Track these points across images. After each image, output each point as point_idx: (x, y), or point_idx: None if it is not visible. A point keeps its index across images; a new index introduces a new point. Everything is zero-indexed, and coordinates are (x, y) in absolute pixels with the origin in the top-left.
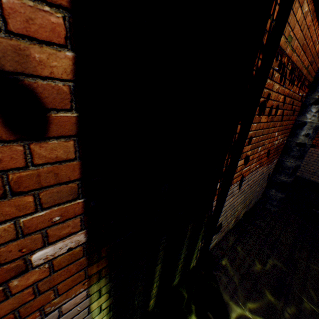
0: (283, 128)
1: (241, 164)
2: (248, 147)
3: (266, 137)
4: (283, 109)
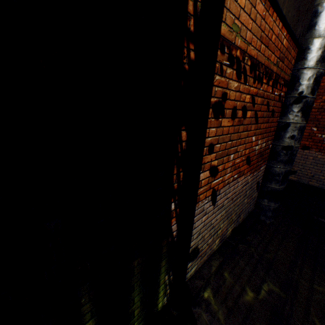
0: (262, 131)
1: (206, 177)
2: (211, 156)
3: (238, 143)
4: (255, 110)
